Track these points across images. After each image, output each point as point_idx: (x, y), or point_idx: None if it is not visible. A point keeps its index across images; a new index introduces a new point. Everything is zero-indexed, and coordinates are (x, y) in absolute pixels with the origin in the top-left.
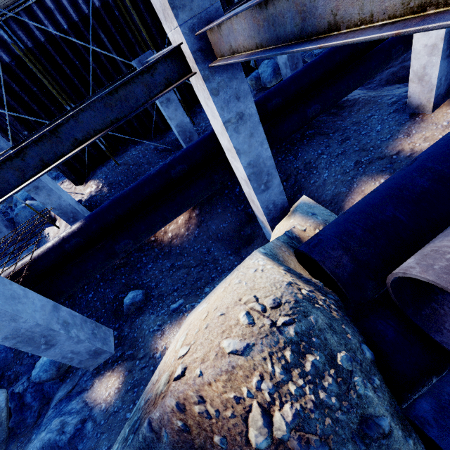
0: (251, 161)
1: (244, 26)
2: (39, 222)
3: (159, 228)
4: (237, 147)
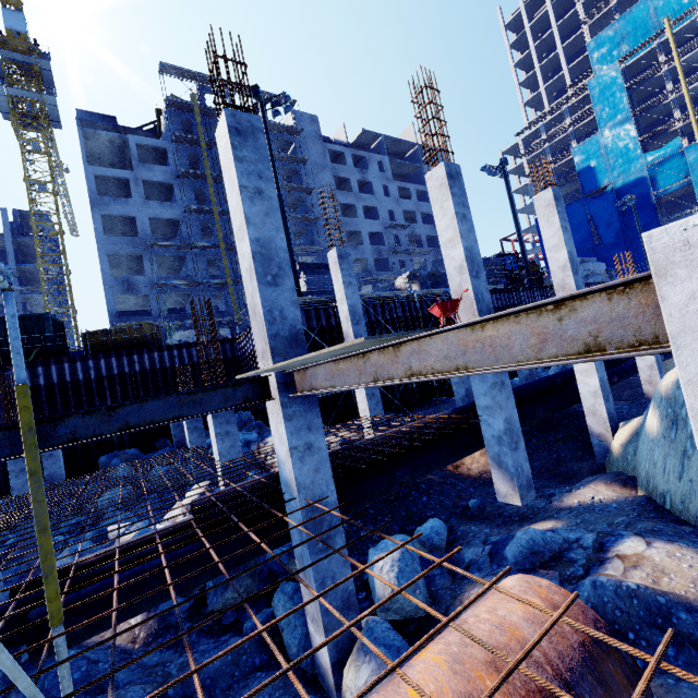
0: (600, 378)
1: None
2: (382, 416)
3: None
4: (596, 366)
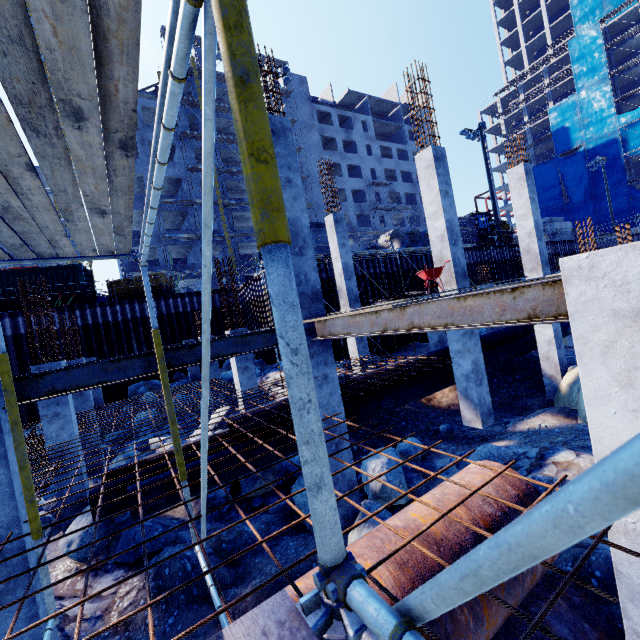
0: (555, 329)
1: None
2: (369, 357)
3: None
4: None
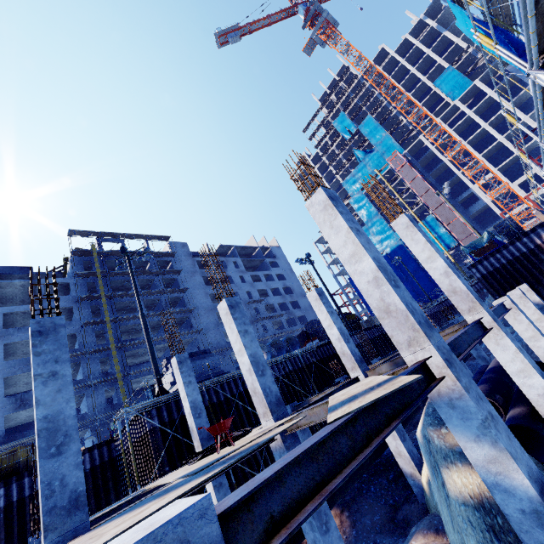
0: None
1: (385, 366)
2: None
3: (337, 498)
4: None
